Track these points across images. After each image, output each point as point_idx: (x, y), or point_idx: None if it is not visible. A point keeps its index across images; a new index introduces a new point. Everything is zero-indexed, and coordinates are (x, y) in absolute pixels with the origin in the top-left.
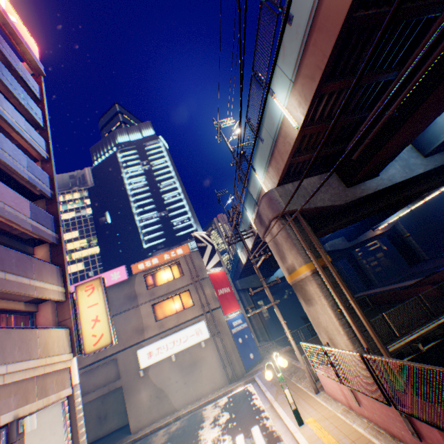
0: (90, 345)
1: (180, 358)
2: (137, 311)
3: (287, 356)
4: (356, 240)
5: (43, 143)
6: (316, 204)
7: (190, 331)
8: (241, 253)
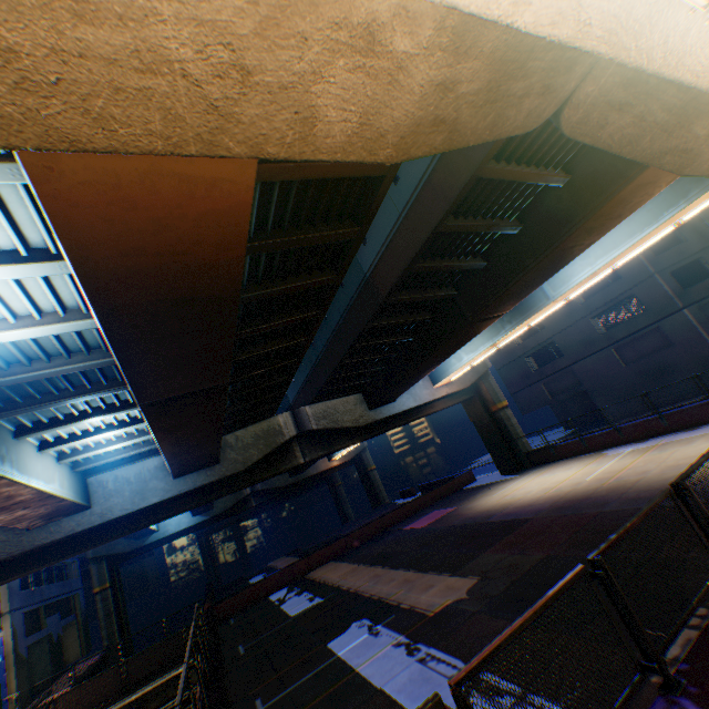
0: None
1: None
2: None
3: None
4: (303, 474)
5: None
6: None
7: None
8: None
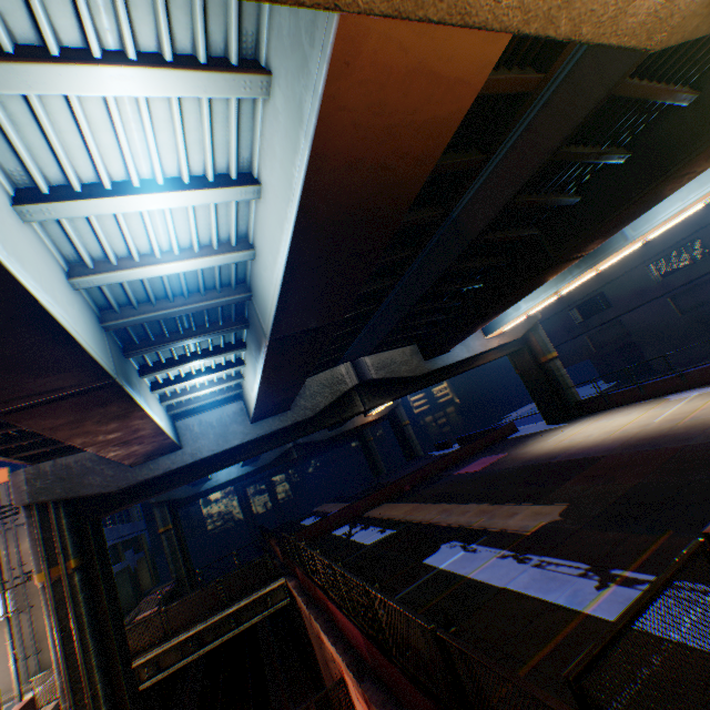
0: None
1: None
2: None
3: None
4: (341, 428)
5: None
6: (78, 492)
7: None
8: None
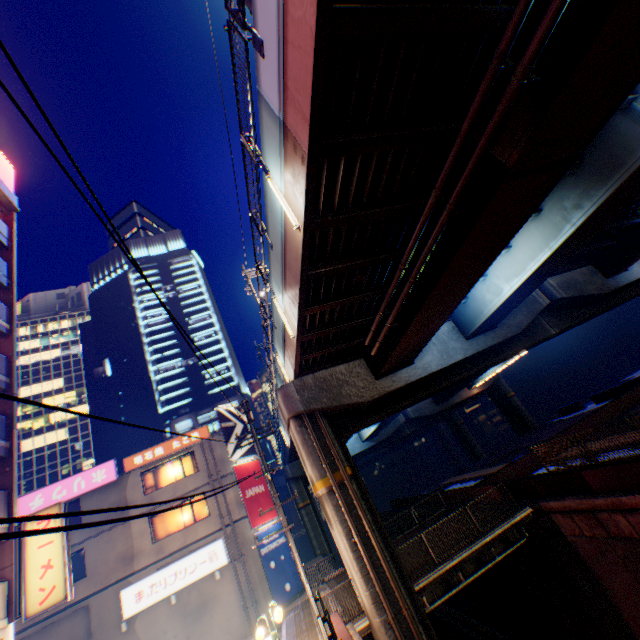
0: (35, 603)
1: (183, 598)
2: (127, 529)
3: (328, 588)
4: (447, 402)
5: (4, 310)
6: (338, 401)
7: (201, 556)
8: (284, 432)
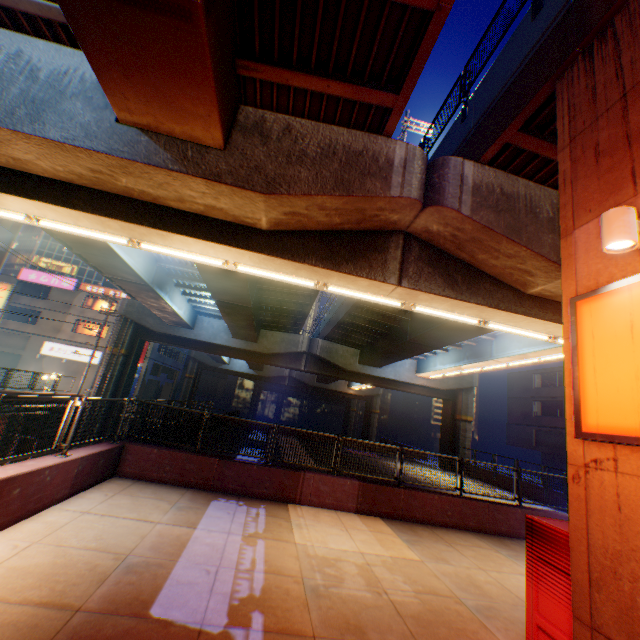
0: None
1: (70, 364)
2: (65, 317)
3: None
4: (325, 385)
5: None
6: (142, 321)
7: (88, 353)
8: None
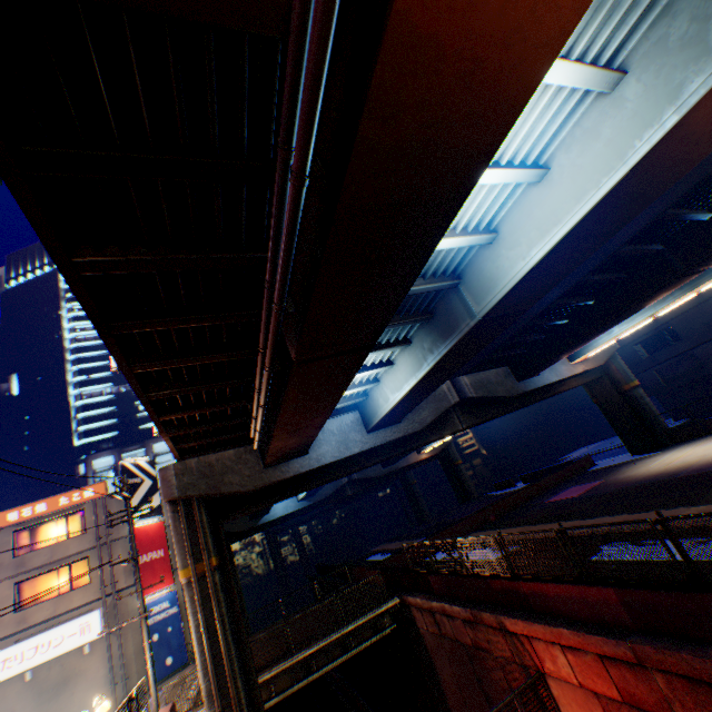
0: None
1: (42, 674)
2: None
3: None
4: (394, 465)
5: None
6: (219, 489)
7: (71, 628)
8: None
